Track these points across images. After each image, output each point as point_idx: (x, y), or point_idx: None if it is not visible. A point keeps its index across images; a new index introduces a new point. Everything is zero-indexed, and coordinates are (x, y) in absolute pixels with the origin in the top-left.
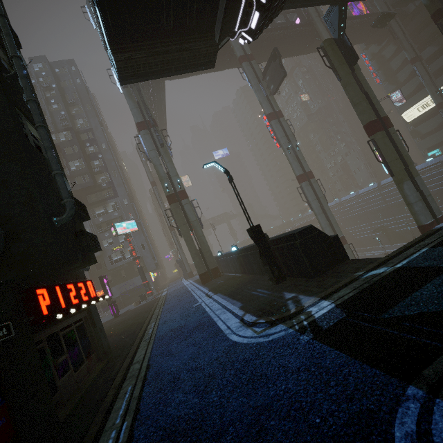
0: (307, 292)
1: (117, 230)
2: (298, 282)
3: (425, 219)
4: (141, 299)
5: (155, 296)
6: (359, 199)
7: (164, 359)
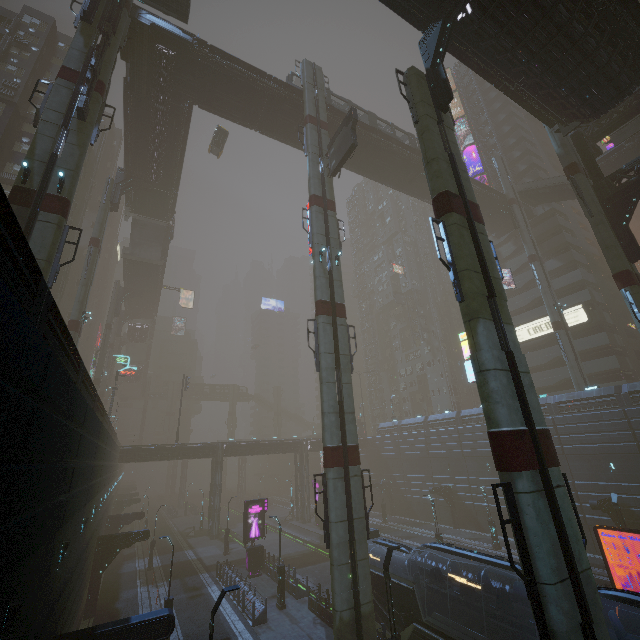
0: None
1: None
2: None
3: (508, 415)
4: None
5: None
6: (426, 428)
7: None
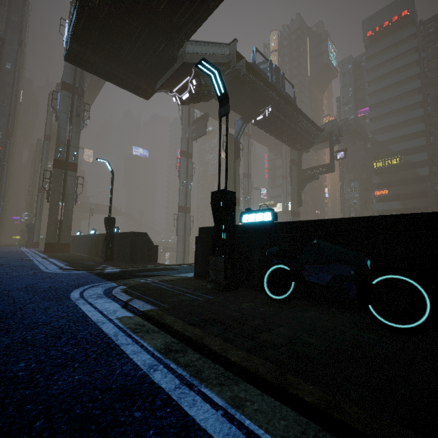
0: (116, 266)
1: None
2: (118, 263)
3: None
4: None
5: None
6: None
7: None
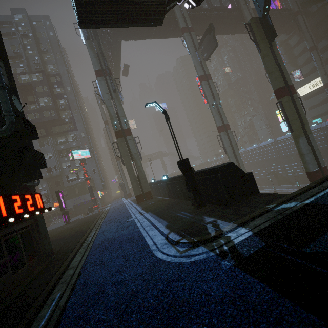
0: (225, 218)
1: (73, 155)
2: (216, 209)
3: (312, 167)
4: (89, 211)
5: (100, 210)
6: (259, 149)
7: (95, 268)
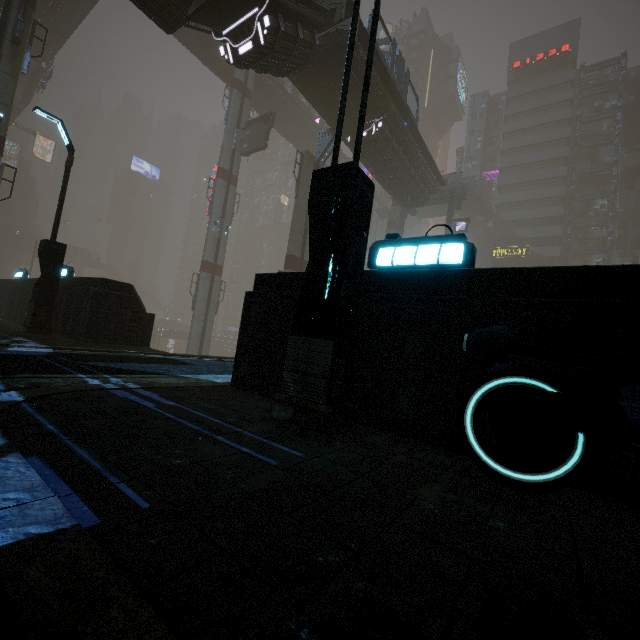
0: (48, 343)
1: None
2: (58, 339)
3: None
4: None
5: None
6: None
7: None
